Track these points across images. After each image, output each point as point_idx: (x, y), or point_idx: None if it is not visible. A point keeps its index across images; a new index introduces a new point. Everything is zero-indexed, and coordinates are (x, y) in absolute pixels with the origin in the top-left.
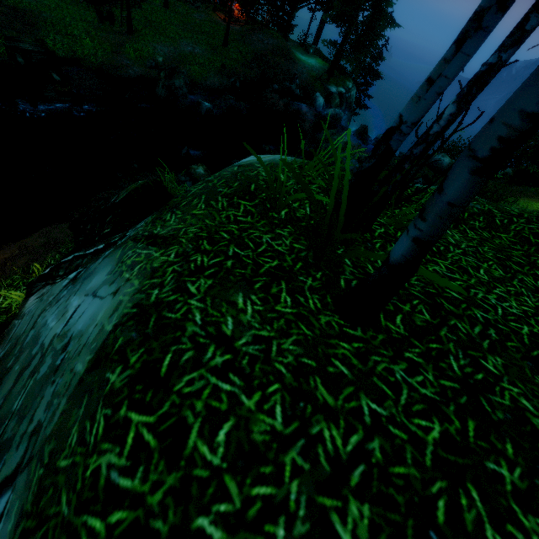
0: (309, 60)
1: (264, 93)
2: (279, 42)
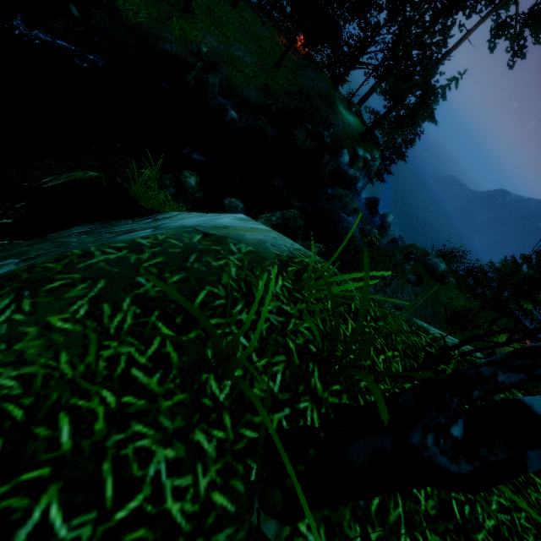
0: (349, 116)
1: (296, 127)
2: (327, 88)
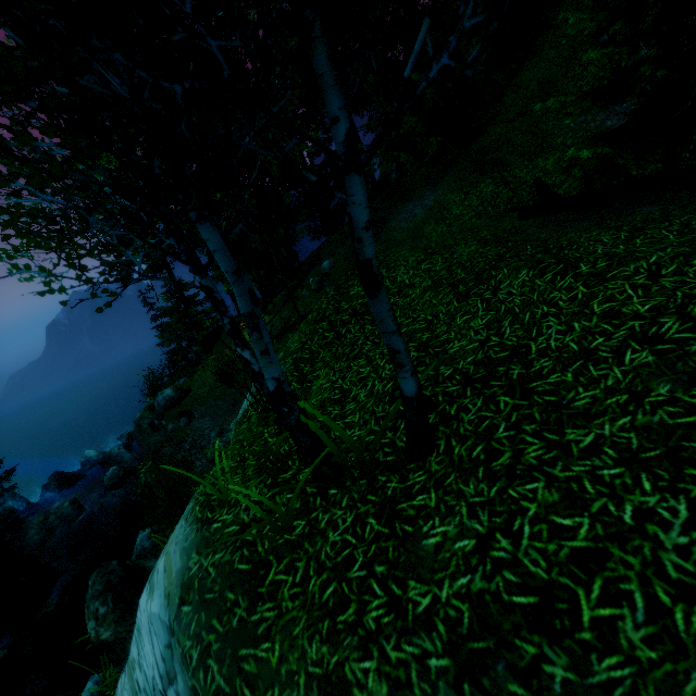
0: None
1: None
2: None
